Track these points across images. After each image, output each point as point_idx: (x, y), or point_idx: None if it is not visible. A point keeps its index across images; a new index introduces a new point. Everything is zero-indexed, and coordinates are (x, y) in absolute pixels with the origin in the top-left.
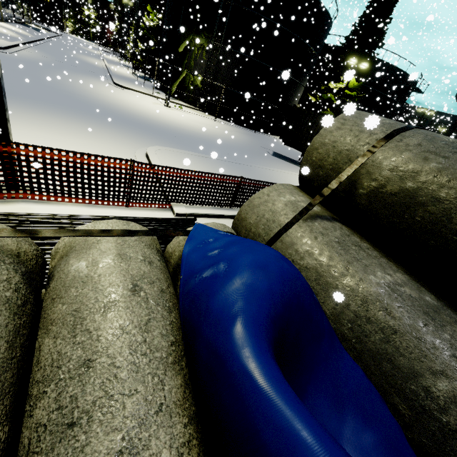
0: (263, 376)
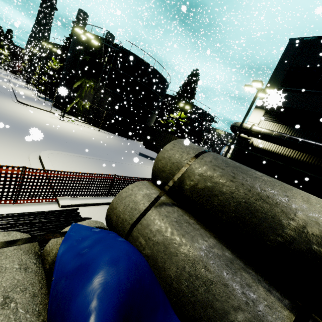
0: None
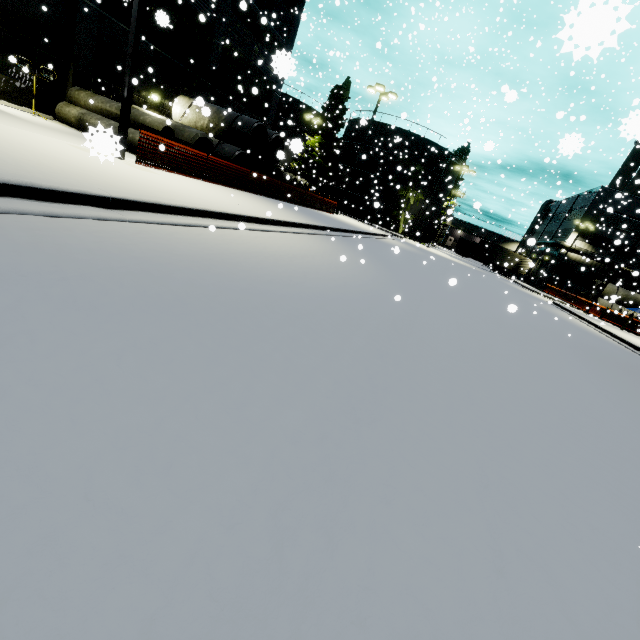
0: None
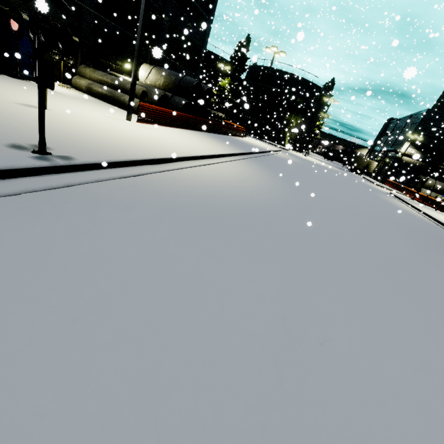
0: None
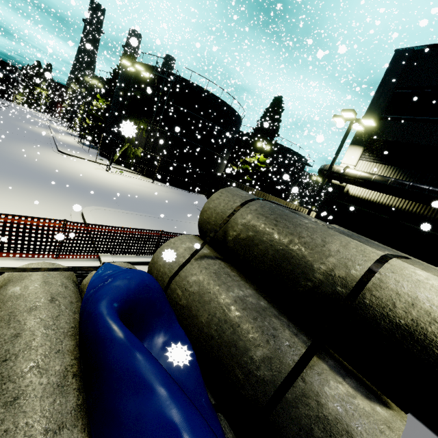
0: (106, 314)
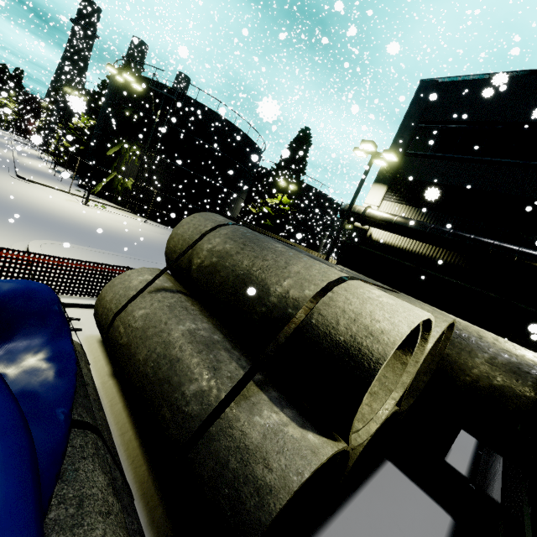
0: None
